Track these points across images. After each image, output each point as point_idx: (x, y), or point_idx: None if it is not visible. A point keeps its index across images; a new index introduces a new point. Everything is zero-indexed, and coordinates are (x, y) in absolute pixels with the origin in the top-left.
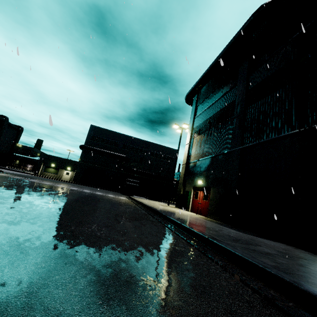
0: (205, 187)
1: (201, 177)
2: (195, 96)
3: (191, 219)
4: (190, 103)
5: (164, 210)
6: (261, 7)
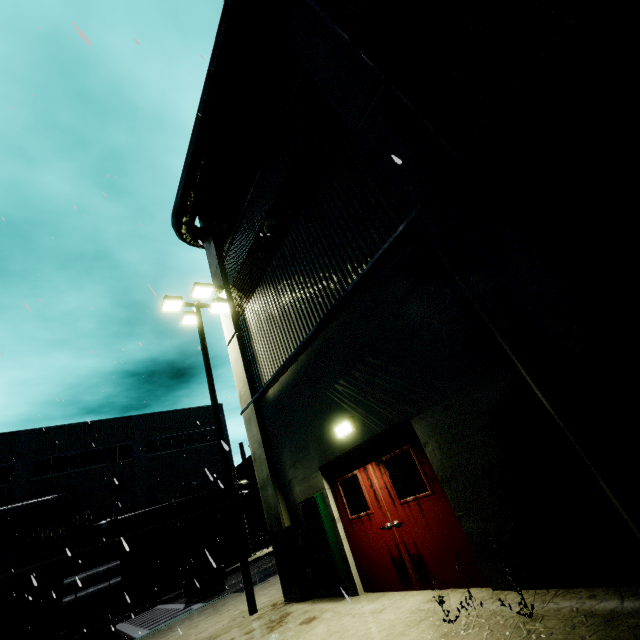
0: (376, 438)
1: (337, 406)
2: (201, 215)
3: None
4: (196, 237)
5: None
6: None
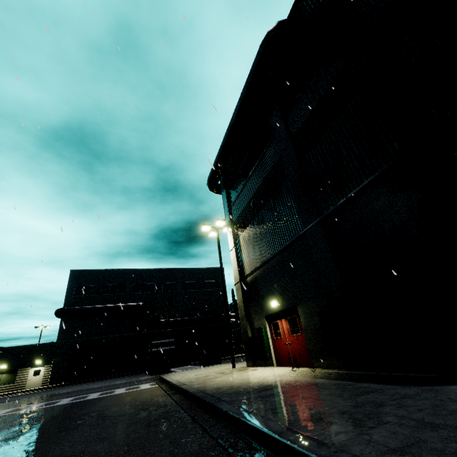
0: (286, 309)
1: (273, 293)
2: (221, 179)
3: (292, 392)
4: (218, 190)
5: (228, 391)
6: (268, 34)
